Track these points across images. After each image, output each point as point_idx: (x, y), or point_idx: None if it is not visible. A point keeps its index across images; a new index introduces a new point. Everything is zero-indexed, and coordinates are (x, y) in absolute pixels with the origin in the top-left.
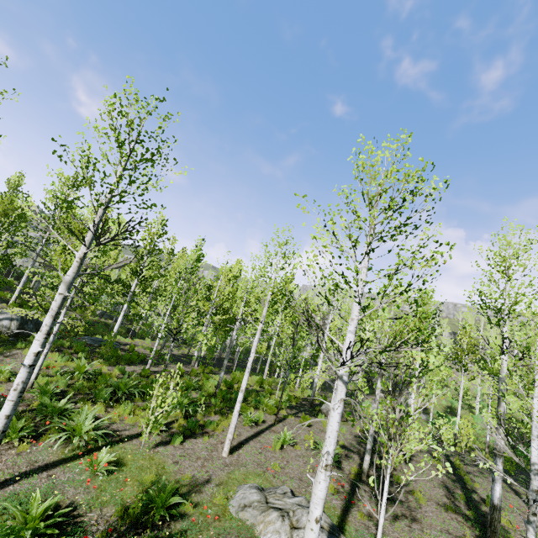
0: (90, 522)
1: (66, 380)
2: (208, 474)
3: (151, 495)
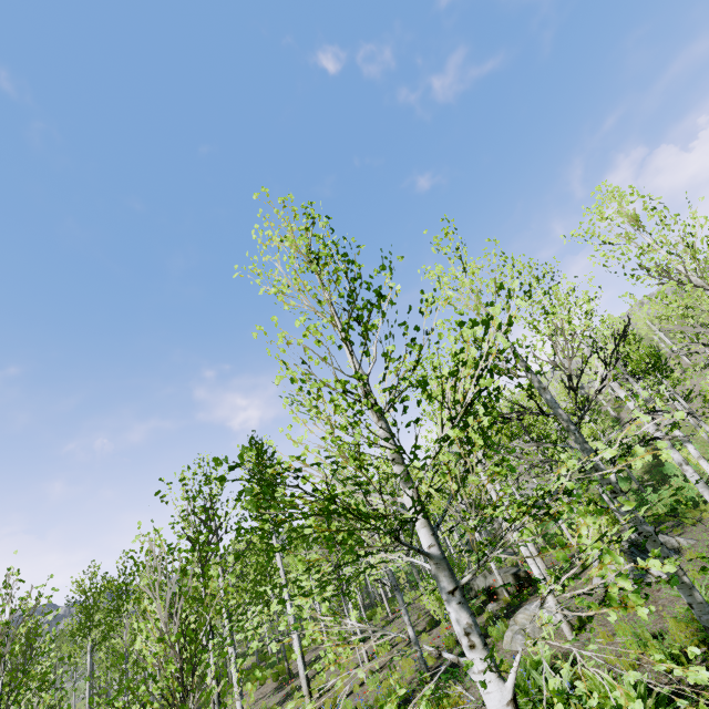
0: None
1: None
2: None
3: None
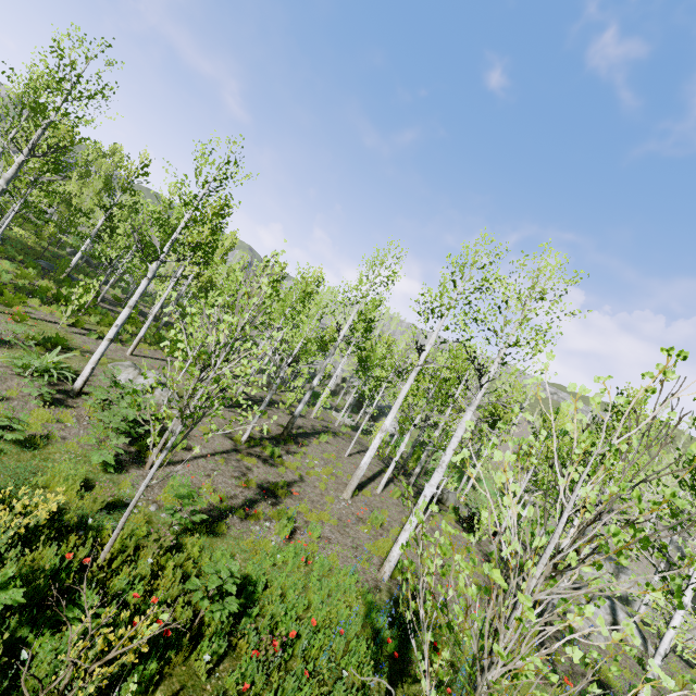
0: (6, 334)
1: (11, 280)
2: (106, 354)
3: (51, 335)
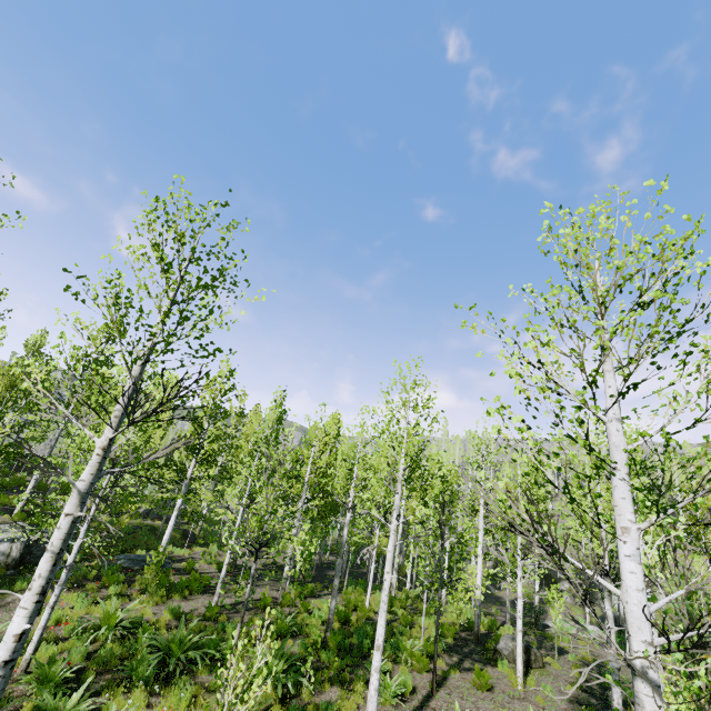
0: None
1: (86, 644)
2: None
3: None
